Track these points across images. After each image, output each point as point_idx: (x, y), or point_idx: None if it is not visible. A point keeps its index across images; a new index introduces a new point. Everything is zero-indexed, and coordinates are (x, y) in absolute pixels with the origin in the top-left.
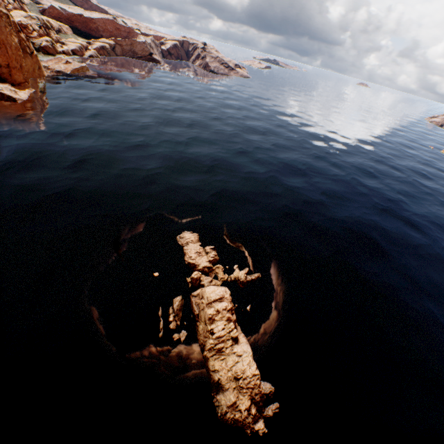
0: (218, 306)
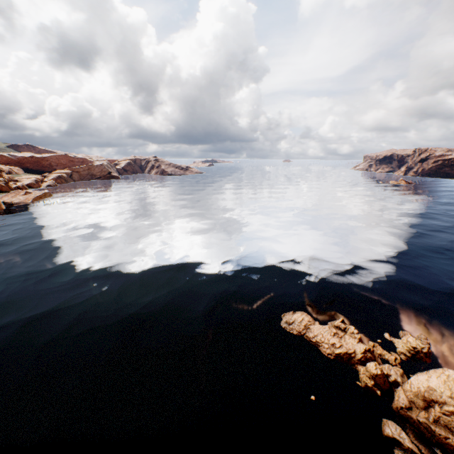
0: None
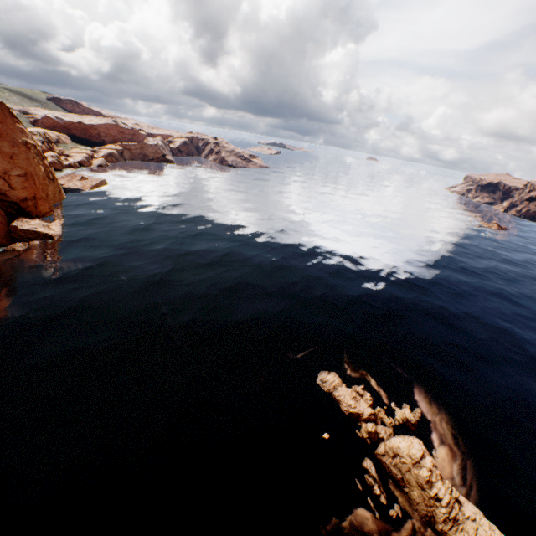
0: (428, 464)
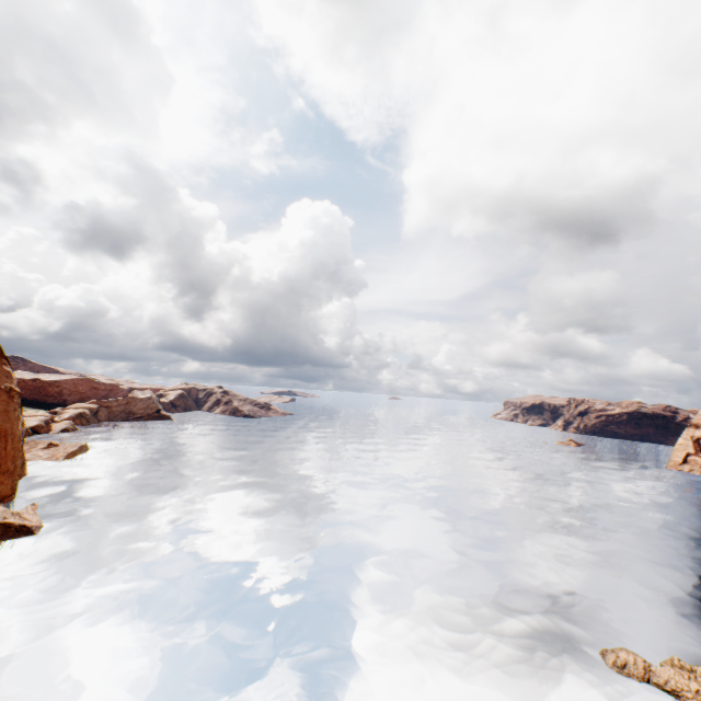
0: None
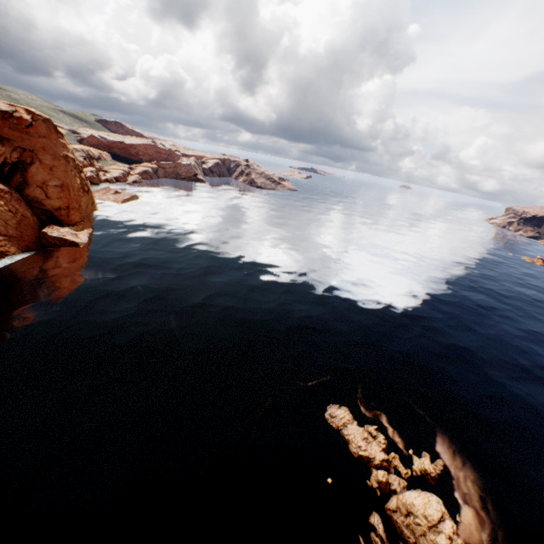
0: (447, 530)
